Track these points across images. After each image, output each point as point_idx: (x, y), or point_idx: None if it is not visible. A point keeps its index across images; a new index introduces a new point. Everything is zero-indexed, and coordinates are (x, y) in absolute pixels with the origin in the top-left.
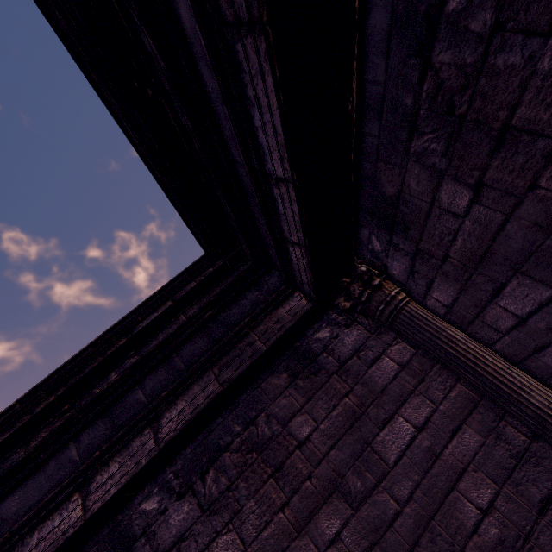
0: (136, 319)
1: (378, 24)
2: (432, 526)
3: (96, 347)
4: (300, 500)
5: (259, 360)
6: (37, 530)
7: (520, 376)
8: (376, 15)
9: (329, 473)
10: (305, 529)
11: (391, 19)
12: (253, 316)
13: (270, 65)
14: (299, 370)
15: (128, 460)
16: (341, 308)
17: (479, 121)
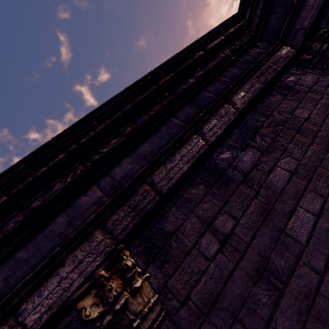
0: (206, 42)
1: None
2: None
3: (188, 51)
4: (320, 140)
5: (275, 77)
6: (176, 153)
7: None
8: None
9: None
10: None
11: None
12: (265, 54)
13: None
14: (286, 93)
15: (221, 118)
16: (306, 59)
17: None
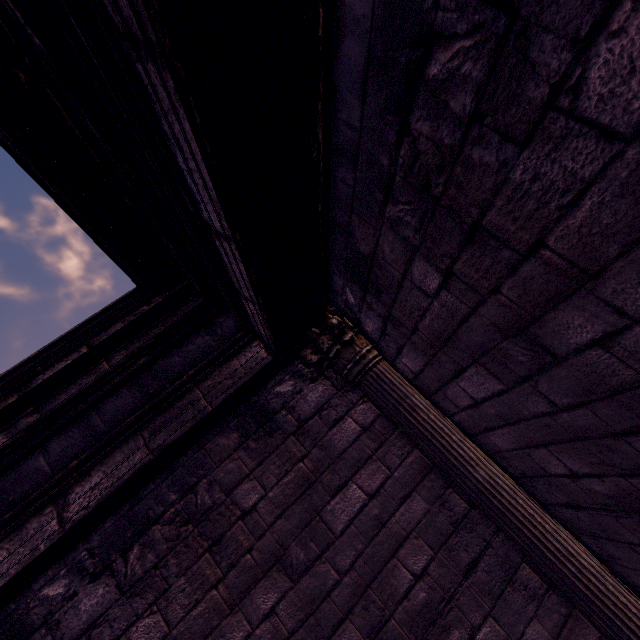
0: (34, 369)
1: (353, 57)
2: (368, 594)
3: None
4: (237, 575)
5: (202, 421)
6: None
7: (470, 450)
8: (351, 44)
9: (272, 545)
10: (239, 605)
11: (368, 57)
12: (199, 368)
13: (185, 109)
14: (253, 429)
15: (20, 546)
16: (306, 361)
17: (453, 209)
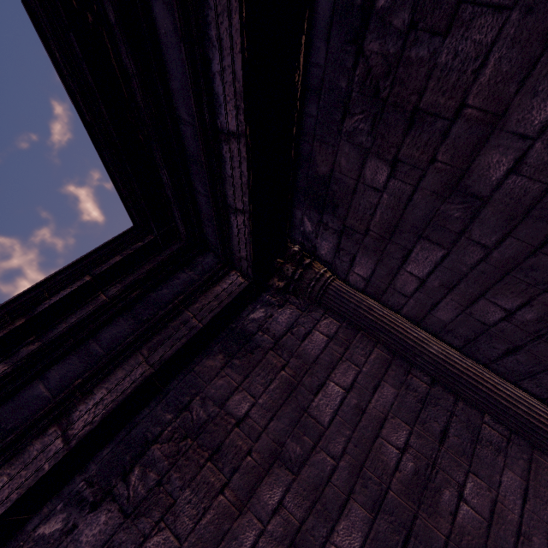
0: (41, 295)
1: (322, 11)
2: (363, 473)
3: None
4: (241, 477)
5: (194, 338)
6: None
7: (421, 332)
8: (321, 2)
9: (269, 445)
10: (248, 505)
11: (333, 8)
12: (187, 293)
13: (239, 3)
14: (235, 350)
15: (22, 469)
16: (275, 287)
17: (397, 104)
